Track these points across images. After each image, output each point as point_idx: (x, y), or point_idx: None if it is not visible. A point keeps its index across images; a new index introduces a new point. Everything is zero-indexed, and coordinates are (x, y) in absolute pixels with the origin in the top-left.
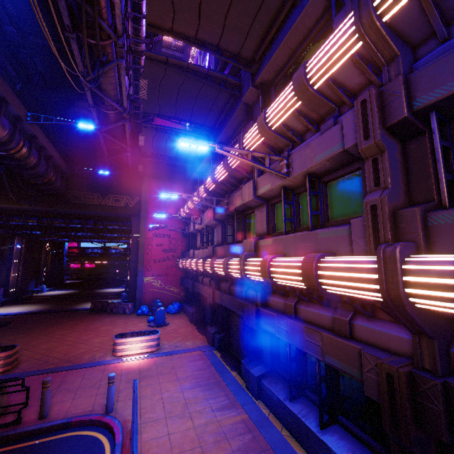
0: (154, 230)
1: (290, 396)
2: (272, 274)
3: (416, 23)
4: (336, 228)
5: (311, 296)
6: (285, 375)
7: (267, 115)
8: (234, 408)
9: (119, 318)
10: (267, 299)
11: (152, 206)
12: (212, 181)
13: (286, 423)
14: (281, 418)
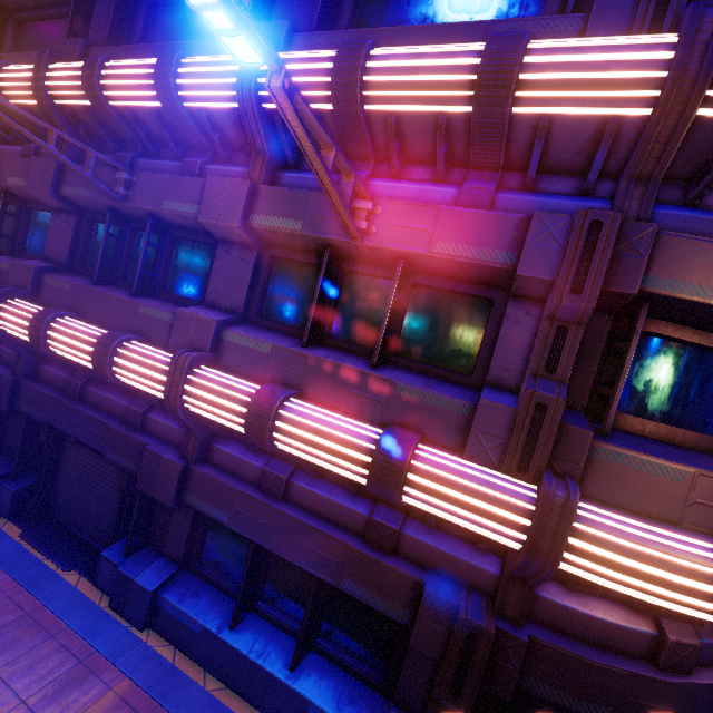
0: None
1: (234, 623)
2: (277, 433)
3: (697, 152)
4: (440, 394)
5: (350, 488)
6: (214, 576)
7: (371, 65)
8: (93, 677)
9: None
10: (211, 446)
11: None
12: (85, 87)
13: (215, 667)
14: (204, 659)
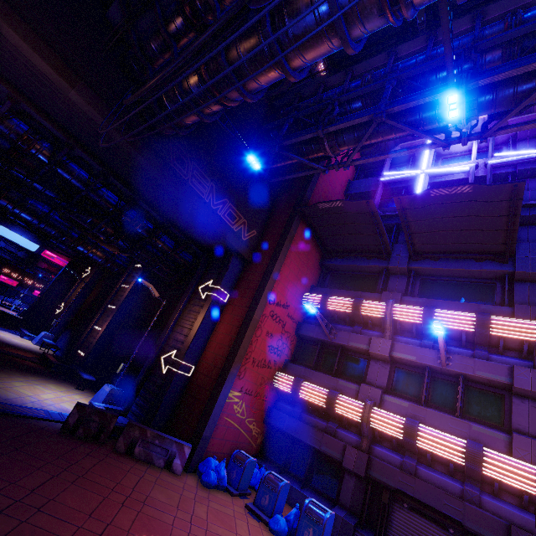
0: (274, 304)
1: None
2: None
3: None
4: None
5: None
6: None
7: None
8: None
9: (180, 491)
10: None
11: (286, 264)
12: None
13: None
14: None
